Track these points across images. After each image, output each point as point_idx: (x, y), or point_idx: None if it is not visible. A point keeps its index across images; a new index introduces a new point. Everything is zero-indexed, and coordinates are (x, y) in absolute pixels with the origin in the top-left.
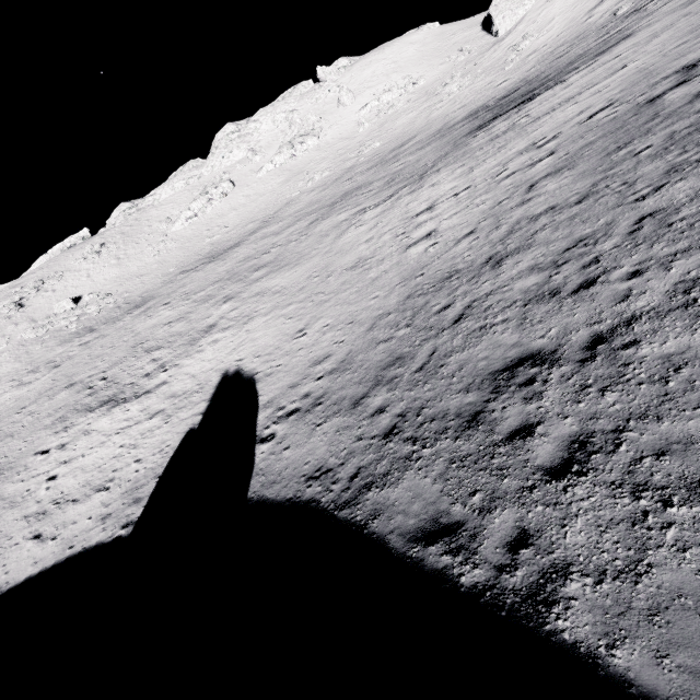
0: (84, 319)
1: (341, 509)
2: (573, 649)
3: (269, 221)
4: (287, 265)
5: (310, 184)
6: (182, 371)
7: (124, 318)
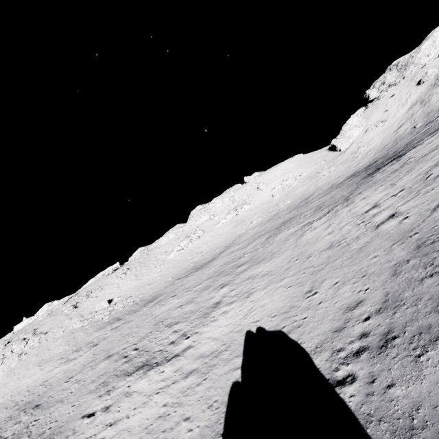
0: (114, 313)
1: None
2: None
3: (230, 245)
4: (263, 259)
5: (251, 225)
6: (203, 336)
7: (142, 309)
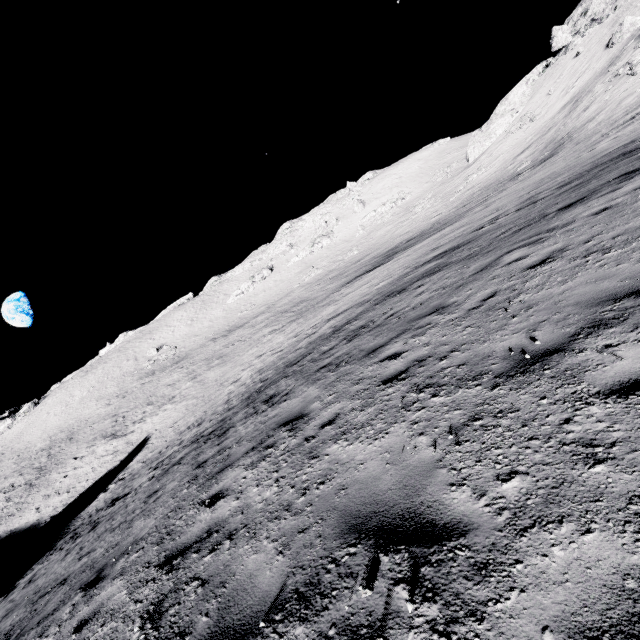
0: (156, 364)
1: (59, 540)
2: None
3: (269, 308)
4: (224, 362)
5: (307, 279)
6: (142, 426)
7: (166, 370)
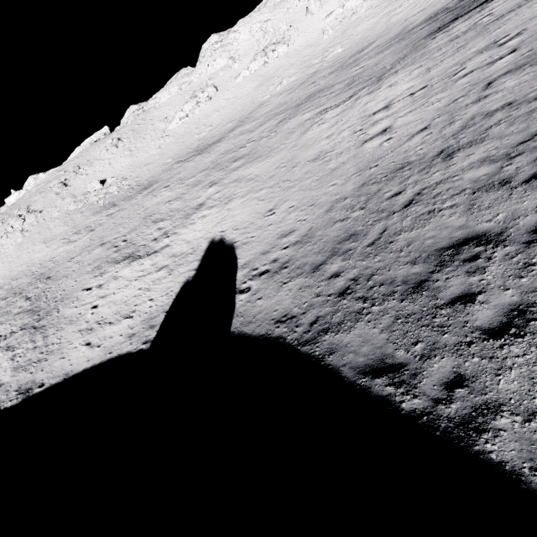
0: (109, 197)
1: (303, 345)
2: (499, 466)
3: (244, 121)
4: (259, 157)
5: (278, 88)
6: (179, 238)
7: (136, 197)
